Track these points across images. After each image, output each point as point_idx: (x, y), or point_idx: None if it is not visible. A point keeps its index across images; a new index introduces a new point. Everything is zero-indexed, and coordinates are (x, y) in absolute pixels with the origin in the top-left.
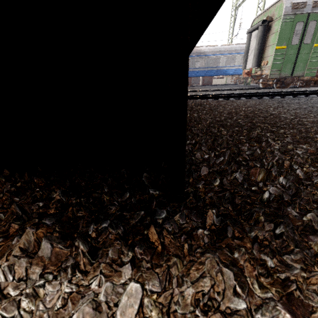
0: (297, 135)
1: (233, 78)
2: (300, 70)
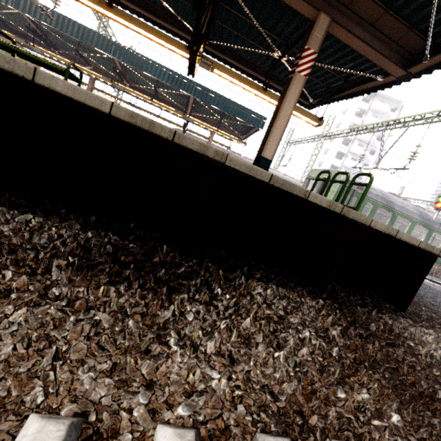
0: None
1: None
2: None
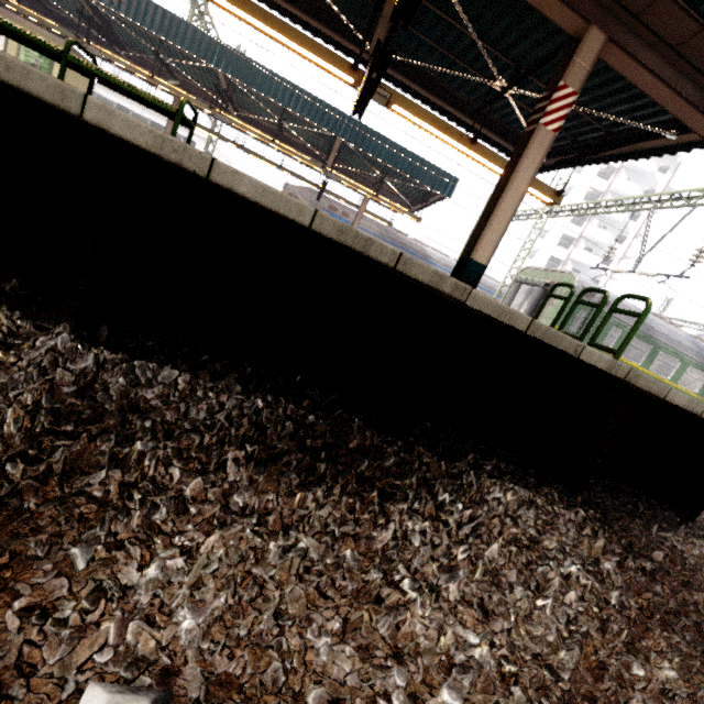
0: None
1: None
2: None
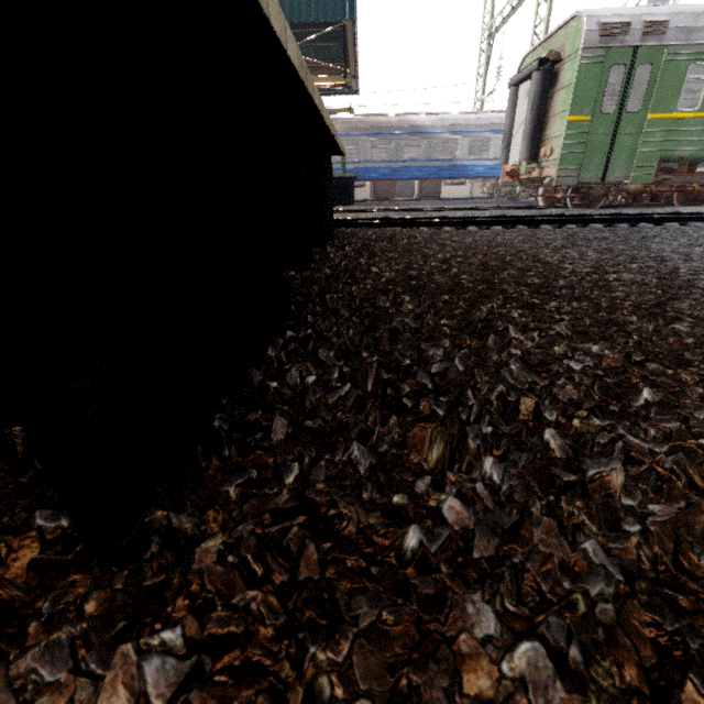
0: (587, 316)
1: (485, 185)
2: (620, 169)
